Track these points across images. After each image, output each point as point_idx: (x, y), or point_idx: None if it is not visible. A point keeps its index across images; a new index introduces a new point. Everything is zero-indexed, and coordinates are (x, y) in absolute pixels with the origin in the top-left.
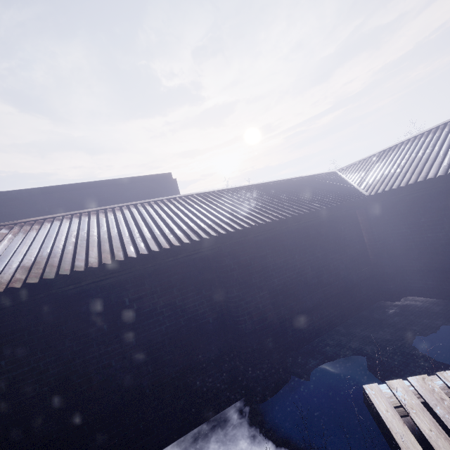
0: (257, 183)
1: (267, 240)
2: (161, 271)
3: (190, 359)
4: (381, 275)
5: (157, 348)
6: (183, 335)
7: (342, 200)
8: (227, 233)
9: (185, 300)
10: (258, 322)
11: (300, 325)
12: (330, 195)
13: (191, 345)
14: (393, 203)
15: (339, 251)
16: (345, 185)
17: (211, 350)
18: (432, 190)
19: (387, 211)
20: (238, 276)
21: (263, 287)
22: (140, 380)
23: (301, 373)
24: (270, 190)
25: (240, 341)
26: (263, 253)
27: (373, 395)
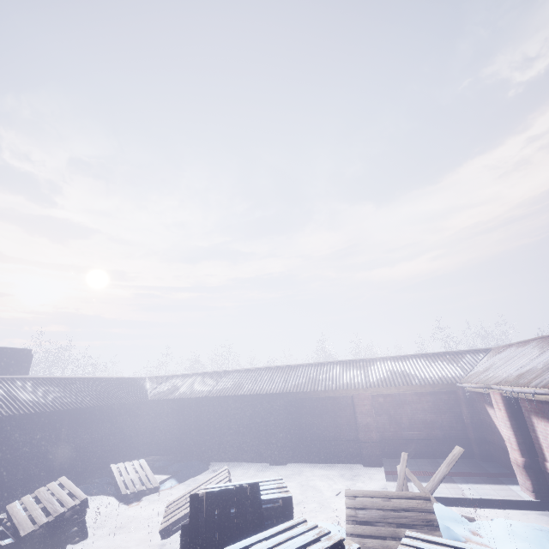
0: (97, 376)
1: (93, 414)
2: (40, 421)
3: (33, 469)
4: (141, 443)
5: (21, 460)
6: (34, 456)
7: (137, 400)
8: (79, 407)
9: (43, 438)
10: (74, 453)
11: (90, 463)
12: (133, 396)
13: (36, 462)
14: (158, 406)
15: (126, 426)
16: (144, 391)
17: (44, 466)
18: (169, 403)
19: (155, 409)
20: (75, 429)
21: (84, 436)
22: (7, 474)
23: (83, 481)
24: (103, 385)
25: (62, 461)
26: (88, 421)
27: (112, 466)
